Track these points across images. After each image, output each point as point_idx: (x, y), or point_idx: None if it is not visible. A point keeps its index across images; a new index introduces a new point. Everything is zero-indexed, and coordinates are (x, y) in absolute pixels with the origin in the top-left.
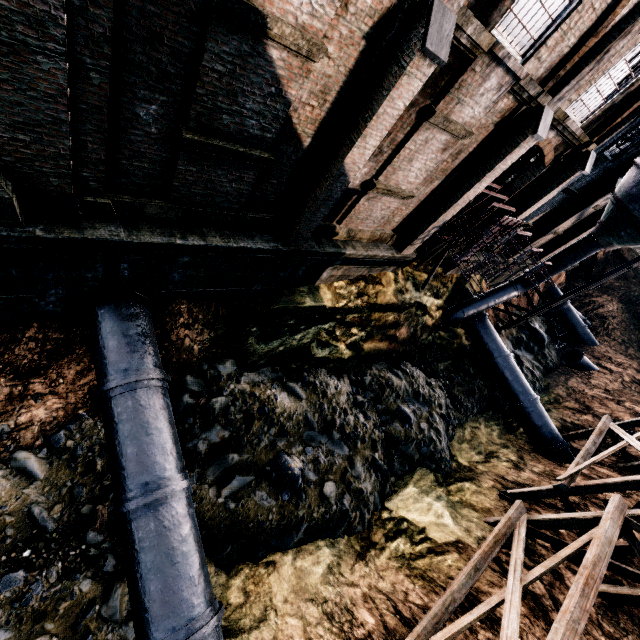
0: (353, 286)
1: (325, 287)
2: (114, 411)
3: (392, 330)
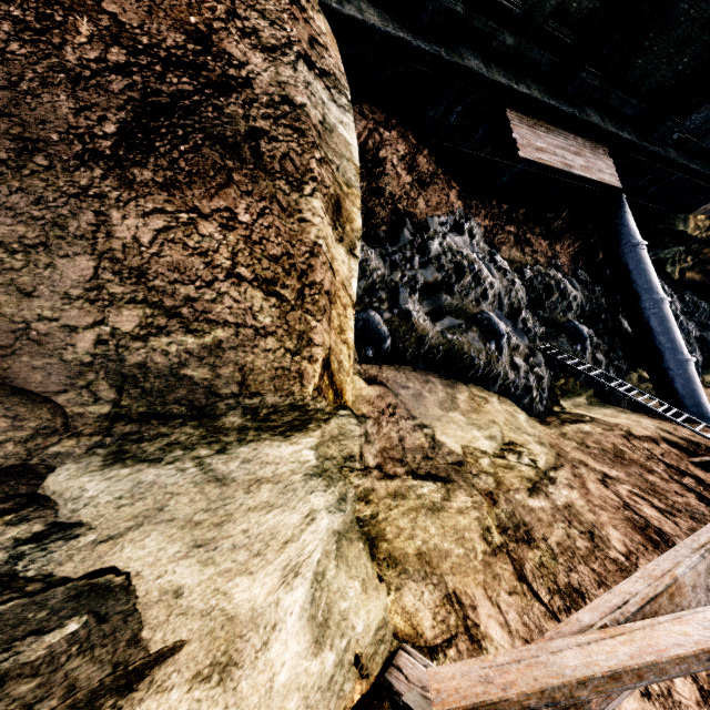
0: (707, 221)
1: (692, 218)
2: (635, 258)
3: (709, 266)
